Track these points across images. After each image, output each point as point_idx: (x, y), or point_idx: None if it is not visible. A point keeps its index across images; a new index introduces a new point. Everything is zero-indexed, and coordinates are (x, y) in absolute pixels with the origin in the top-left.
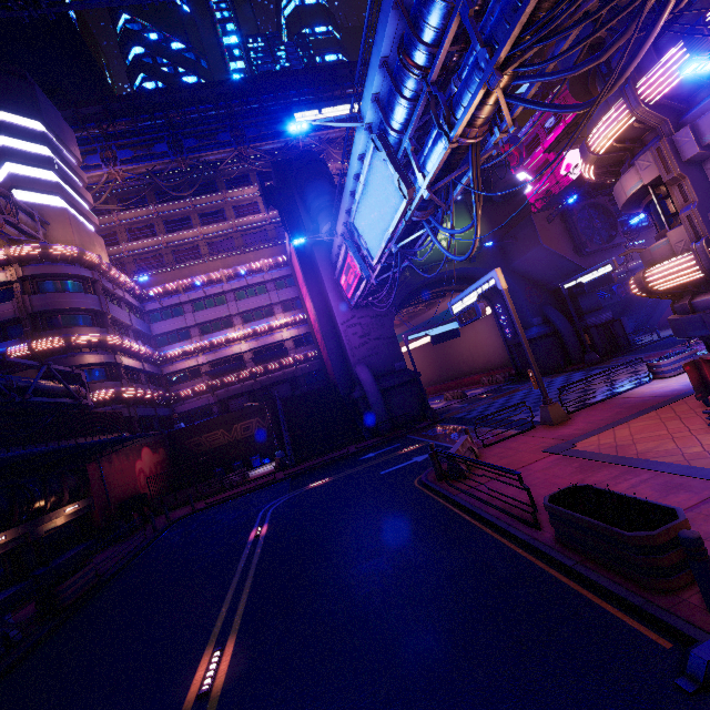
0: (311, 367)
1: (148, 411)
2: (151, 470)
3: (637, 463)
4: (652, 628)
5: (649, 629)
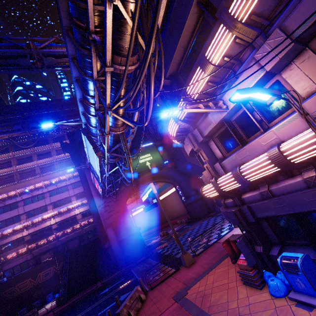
0: (90, 228)
1: None
2: None
3: None
4: None
5: None
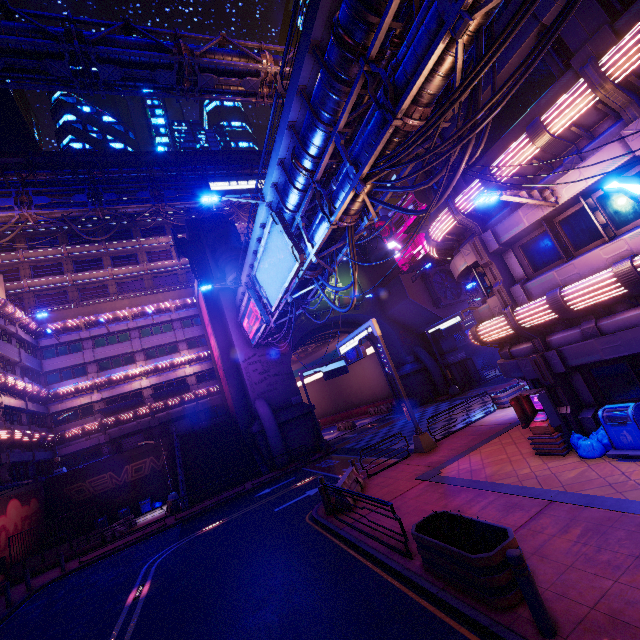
0: (212, 402)
1: (24, 455)
2: (16, 527)
3: (486, 485)
4: None
5: None
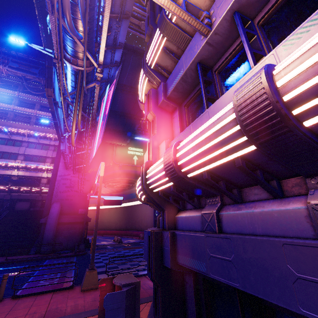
0: None
1: None
2: None
3: None
4: None
5: None
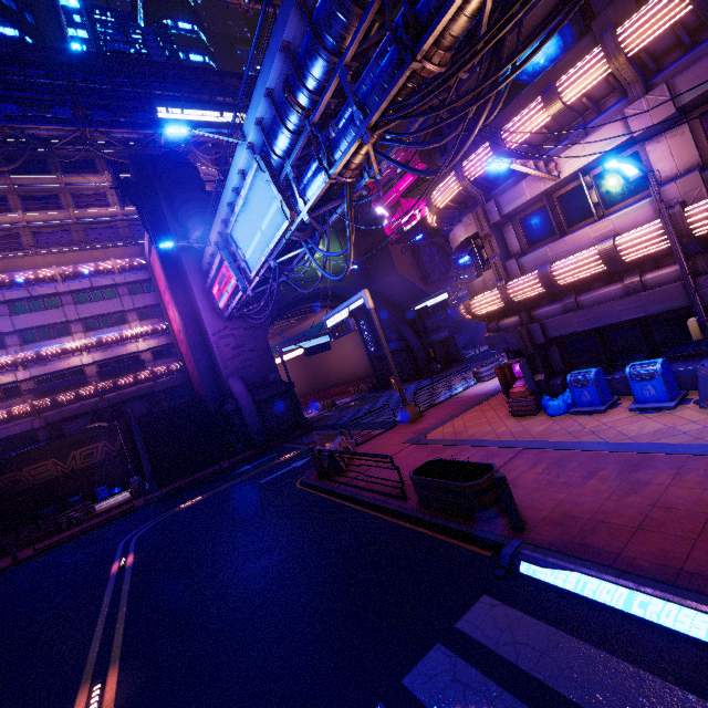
0: (173, 381)
1: None
2: None
3: (469, 442)
4: (481, 546)
5: (479, 548)
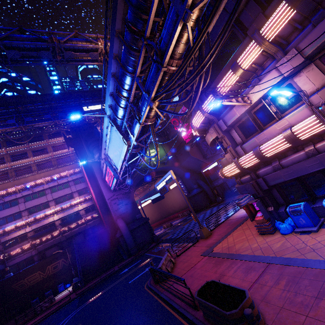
0: (95, 223)
1: None
2: None
3: (236, 256)
4: None
5: None
